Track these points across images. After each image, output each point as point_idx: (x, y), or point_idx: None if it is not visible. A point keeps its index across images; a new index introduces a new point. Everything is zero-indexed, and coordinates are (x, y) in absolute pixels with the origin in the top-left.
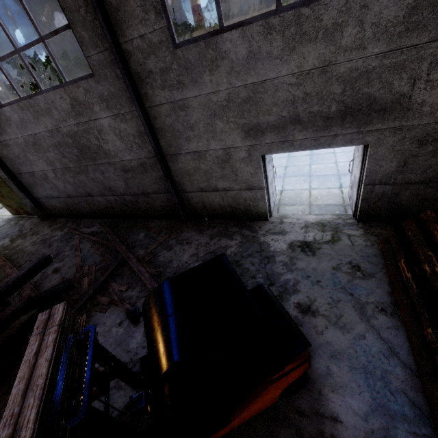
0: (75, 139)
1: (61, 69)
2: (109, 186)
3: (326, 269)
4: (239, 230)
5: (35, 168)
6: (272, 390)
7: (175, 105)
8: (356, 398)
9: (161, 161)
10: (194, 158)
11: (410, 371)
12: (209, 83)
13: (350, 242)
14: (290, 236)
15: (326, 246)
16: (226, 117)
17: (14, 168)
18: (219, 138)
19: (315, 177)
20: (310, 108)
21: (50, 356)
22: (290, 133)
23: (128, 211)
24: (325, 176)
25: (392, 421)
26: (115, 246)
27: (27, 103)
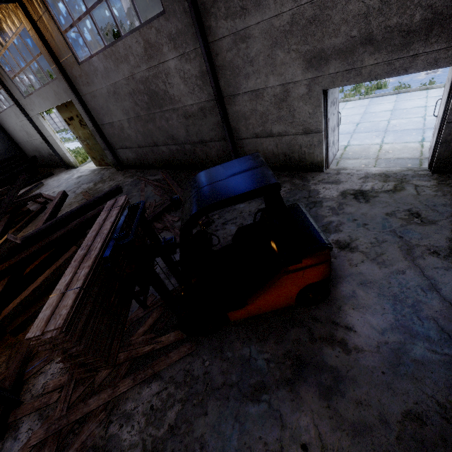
0: (146, 85)
1: (137, 10)
2: (172, 134)
3: (378, 215)
4: (290, 179)
5: (114, 118)
6: (288, 283)
7: (237, 37)
8: (377, 317)
9: (219, 102)
10: (251, 98)
11: (449, 305)
12: (272, 4)
13: (415, 192)
14: (344, 185)
15: (384, 194)
16: (287, 45)
17: (98, 119)
18: (278, 72)
19: (391, 132)
20: (386, 21)
21: (113, 221)
22: (359, 57)
23: (187, 161)
24: (405, 131)
25: (412, 338)
26: (173, 189)
27: (110, 51)
